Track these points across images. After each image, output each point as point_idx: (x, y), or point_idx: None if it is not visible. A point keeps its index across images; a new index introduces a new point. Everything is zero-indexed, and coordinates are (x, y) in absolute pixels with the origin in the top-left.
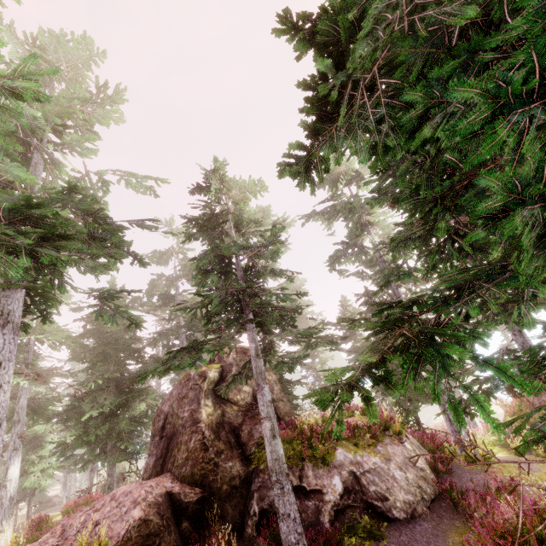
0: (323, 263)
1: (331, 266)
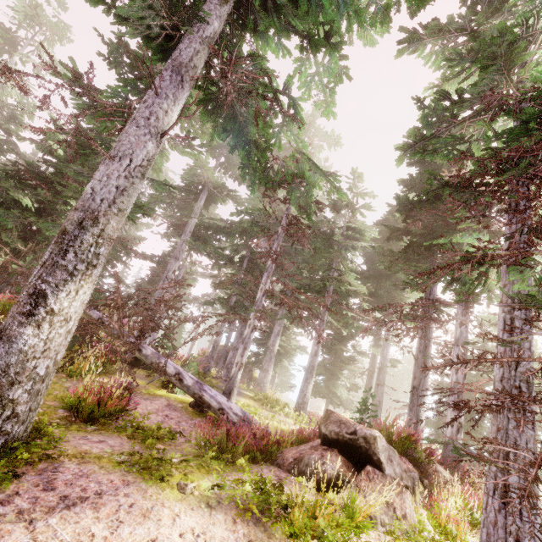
0: None
1: None
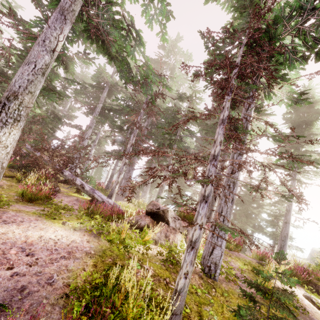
0: None
1: None
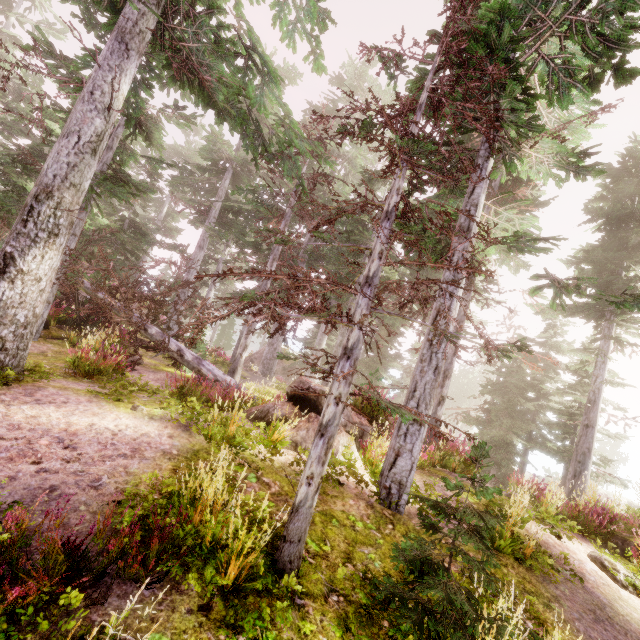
0: None
1: None
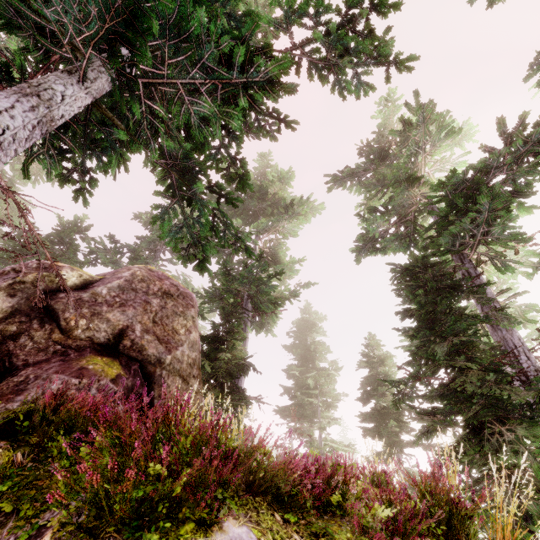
0: (349, 250)
1: (359, 253)
